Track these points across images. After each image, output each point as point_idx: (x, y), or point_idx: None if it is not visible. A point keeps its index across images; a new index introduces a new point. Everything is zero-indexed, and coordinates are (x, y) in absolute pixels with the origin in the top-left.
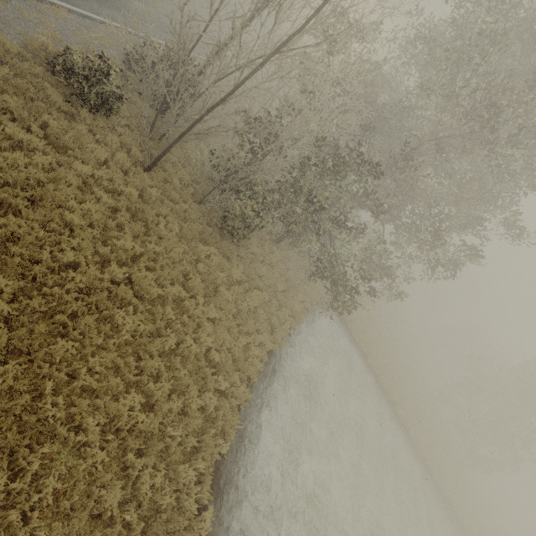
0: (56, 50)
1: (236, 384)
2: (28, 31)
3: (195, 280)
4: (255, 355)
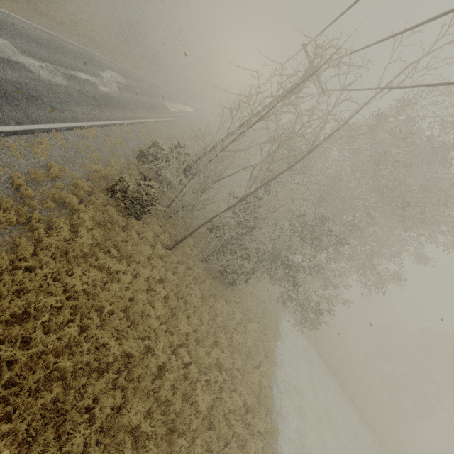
0: (104, 172)
1: (263, 419)
2: (83, 160)
3: (222, 337)
4: (265, 386)
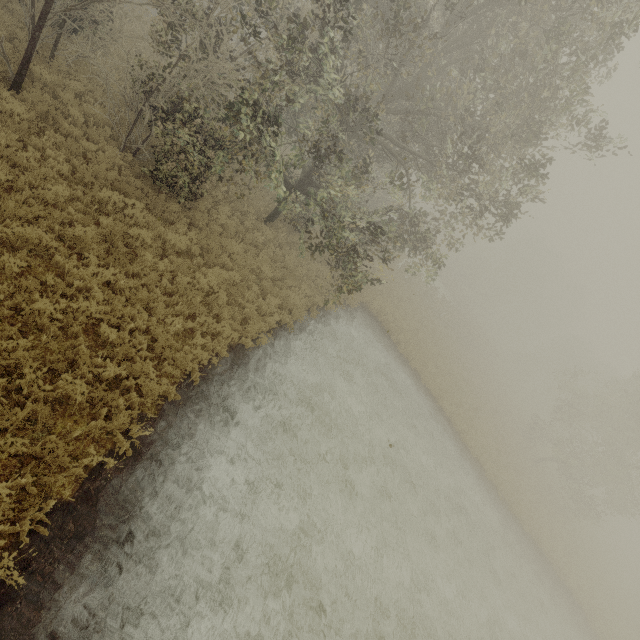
0: None
1: (151, 377)
2: None
3: (81, 229)
4: (199, 344)
